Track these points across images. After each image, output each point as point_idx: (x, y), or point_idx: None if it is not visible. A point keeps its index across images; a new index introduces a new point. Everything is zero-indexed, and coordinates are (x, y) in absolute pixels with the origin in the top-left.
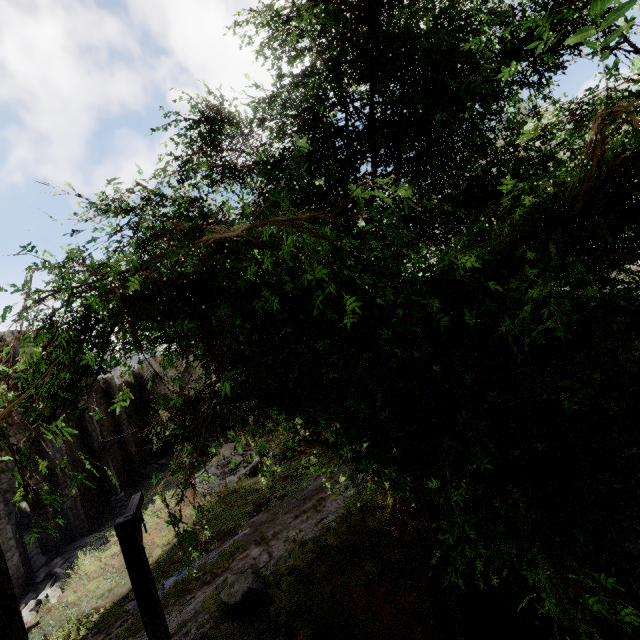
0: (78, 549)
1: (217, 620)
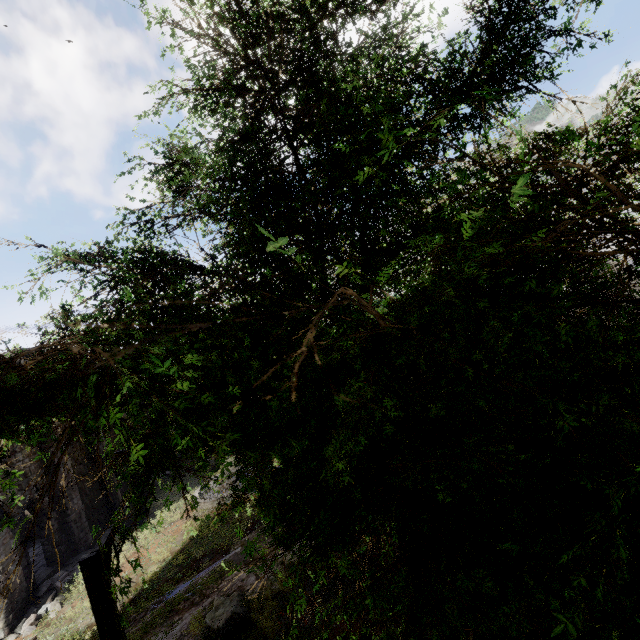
0: None
1: None
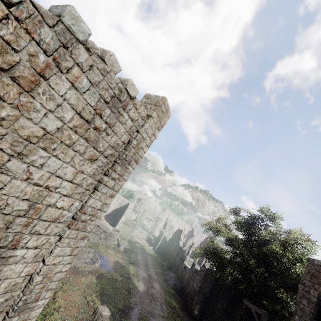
0: None
1: None
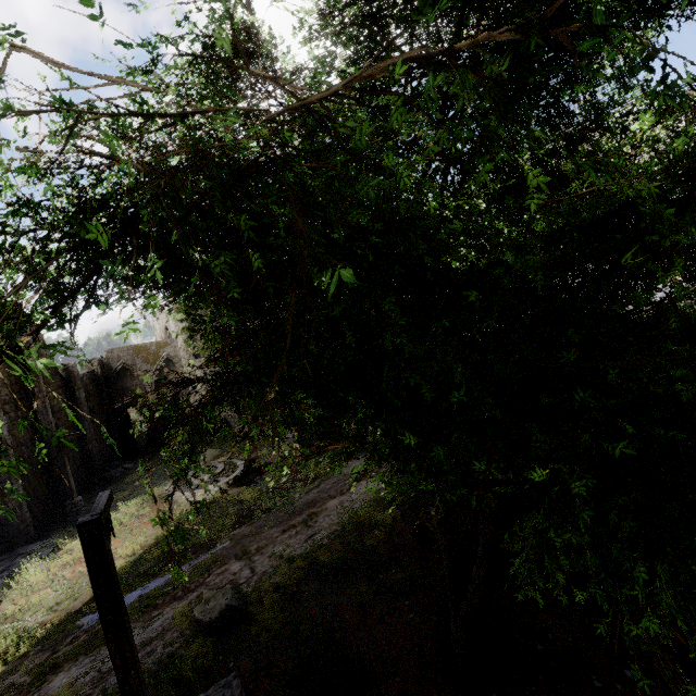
0: (21, 557)
1: (188, 639)
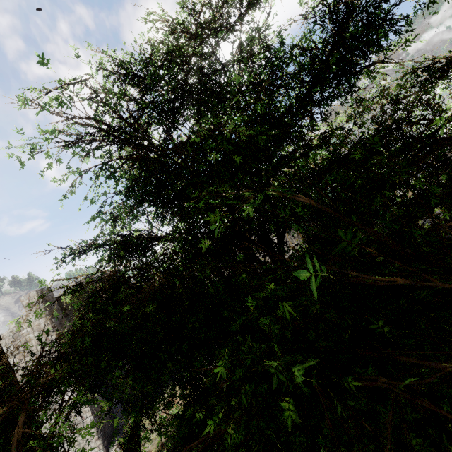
0: None
1: None
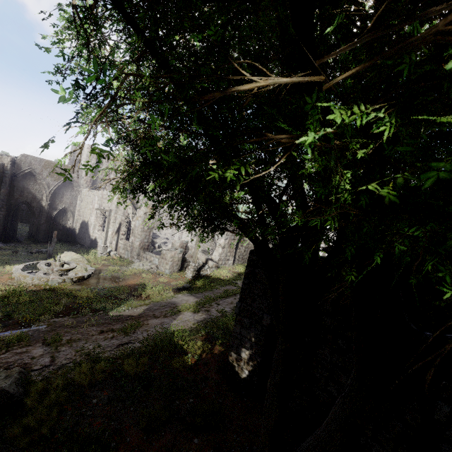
0: None
1: None
